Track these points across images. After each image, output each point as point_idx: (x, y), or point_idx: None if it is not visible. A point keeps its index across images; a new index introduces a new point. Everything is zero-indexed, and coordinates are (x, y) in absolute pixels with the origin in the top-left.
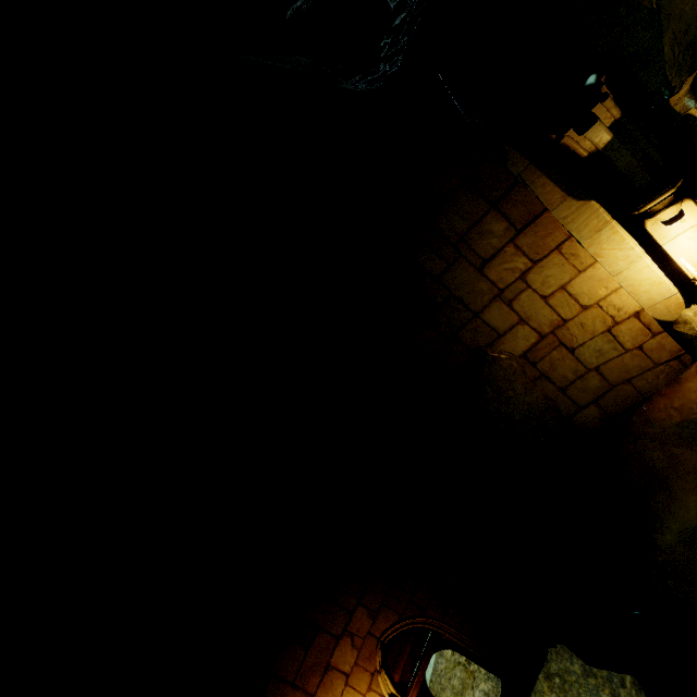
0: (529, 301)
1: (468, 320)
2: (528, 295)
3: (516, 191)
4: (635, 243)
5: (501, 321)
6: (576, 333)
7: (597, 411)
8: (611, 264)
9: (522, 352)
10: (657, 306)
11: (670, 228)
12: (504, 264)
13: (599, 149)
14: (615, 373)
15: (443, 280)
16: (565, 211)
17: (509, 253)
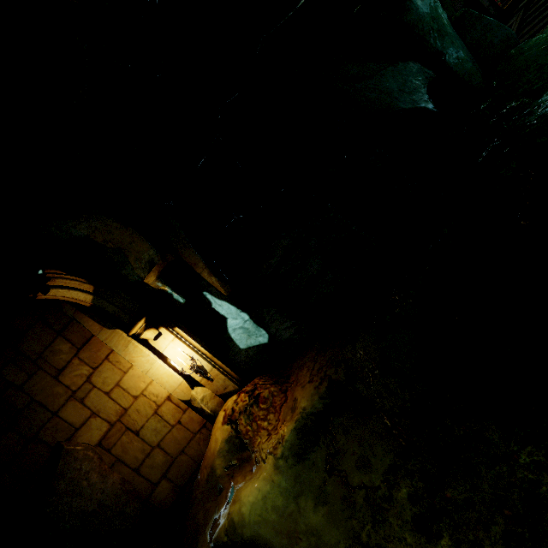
0: (98, 397)
1: (48, 419)
2: (96, 393)
3: (73, 324)
4: (150, 352)
5: (77, 416)
6: (136, 418)
7: (169, 484)
8: (141, 365)
9: (98, 441)
10: (177, 390)
11: (161, 342)
12: (74, 371)
13: (91, 302)
14: (172, 446)
15: (25, 388)
16: (105, 335)
17: (76, 363)
